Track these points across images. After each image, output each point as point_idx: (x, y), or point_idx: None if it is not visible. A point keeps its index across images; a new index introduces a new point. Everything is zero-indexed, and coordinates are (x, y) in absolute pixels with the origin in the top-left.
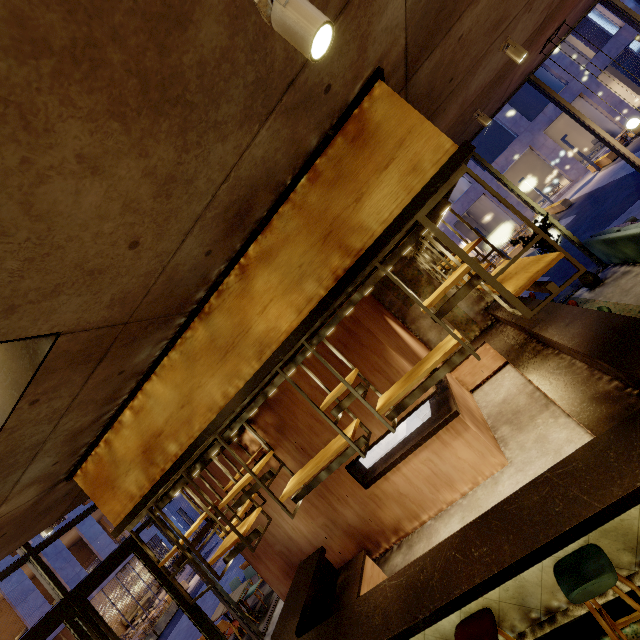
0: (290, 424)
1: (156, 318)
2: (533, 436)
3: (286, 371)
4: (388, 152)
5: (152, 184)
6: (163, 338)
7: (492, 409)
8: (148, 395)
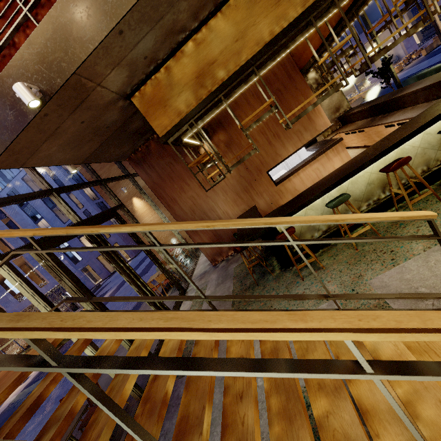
0: (236, 141)
1: None
2: None
3: (306, 31)
4: None
5: None
6: None
7: None
8: (211, 30)
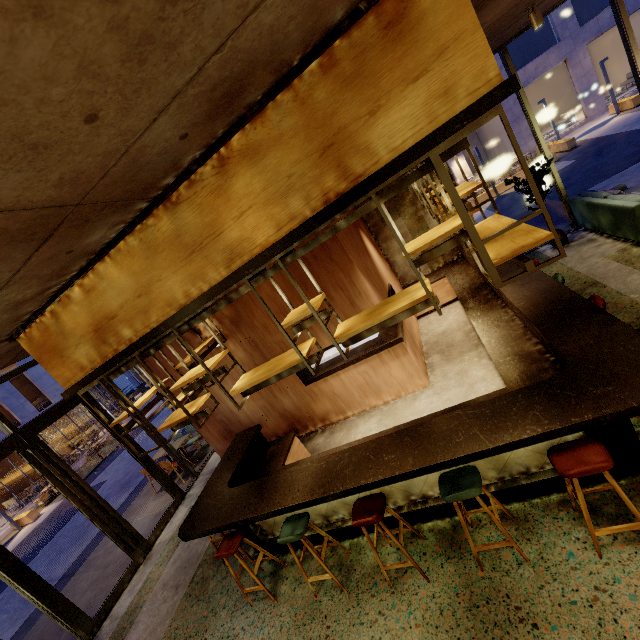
0: (246, 320)
1: (114, 201)
2: (457, 369)
3: (254, 282)
4: (424, 59)
5: (121, 42)
6: (120, 221)
7: (431, 338)
8: (100, 276)
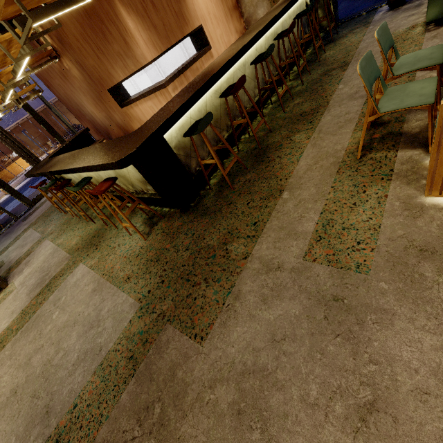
0: (65, 40)
1: None
2: None
3: None
4: None
5: None
6: None
7: None
8: None
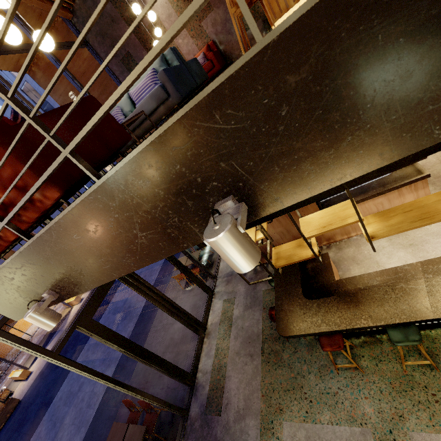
0: None
1: None
2: None
3: None
4: None
5: None
6: None
7: None
8: None
